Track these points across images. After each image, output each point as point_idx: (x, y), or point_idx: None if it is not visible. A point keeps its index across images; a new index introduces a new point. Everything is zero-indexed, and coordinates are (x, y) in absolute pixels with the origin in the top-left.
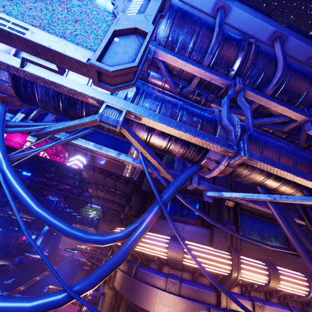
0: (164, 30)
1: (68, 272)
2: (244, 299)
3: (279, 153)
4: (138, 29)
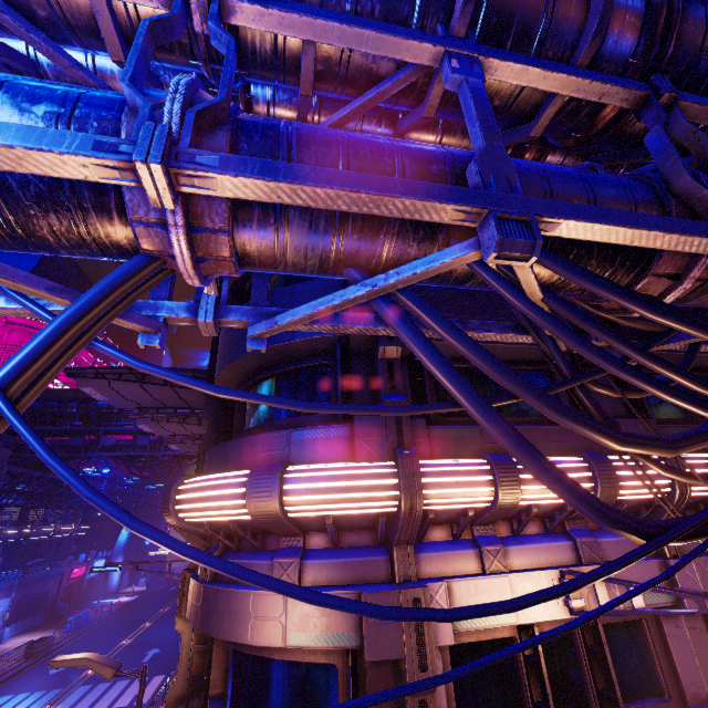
0: None
1: None
2: (459, 549)
3: (347, 156)
4: None
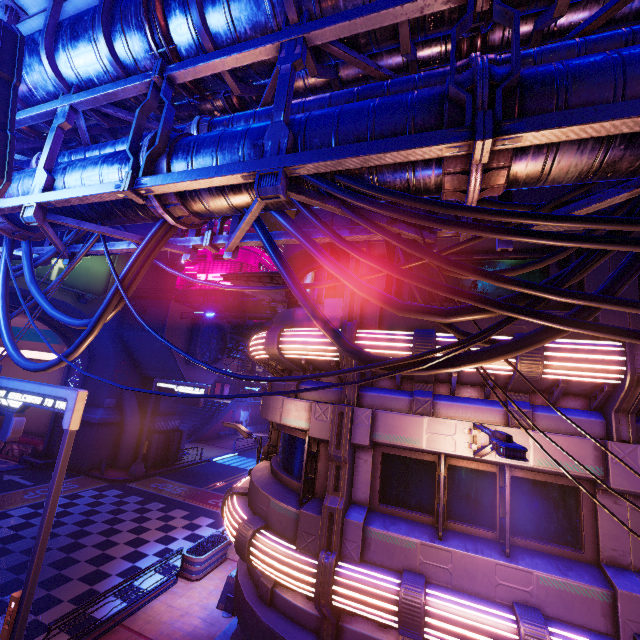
0: (70, 69)
1: None
2: (397, 395)
3: (216, 151)
4: None
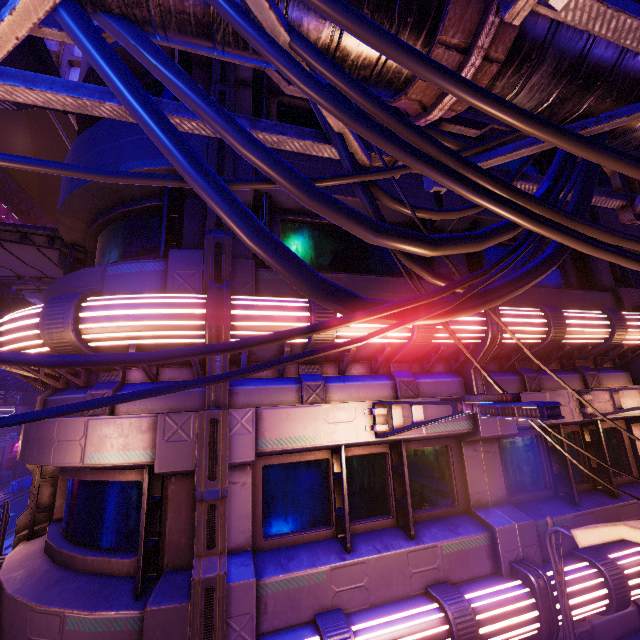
0: None
1: None
2: (281, 384)
3: None
4: None
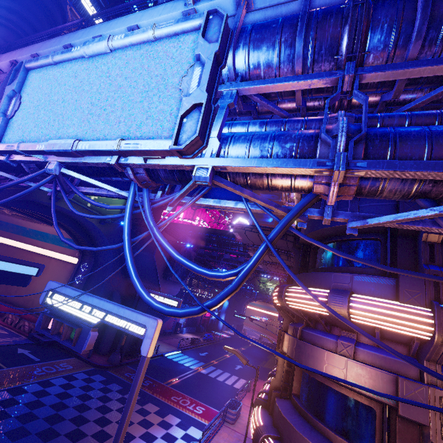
0: (242, 63)
1: (257, 355)
2: None
3: (431, 145)
4: (196, 104)
